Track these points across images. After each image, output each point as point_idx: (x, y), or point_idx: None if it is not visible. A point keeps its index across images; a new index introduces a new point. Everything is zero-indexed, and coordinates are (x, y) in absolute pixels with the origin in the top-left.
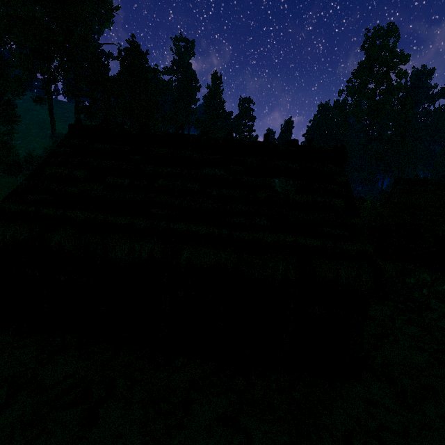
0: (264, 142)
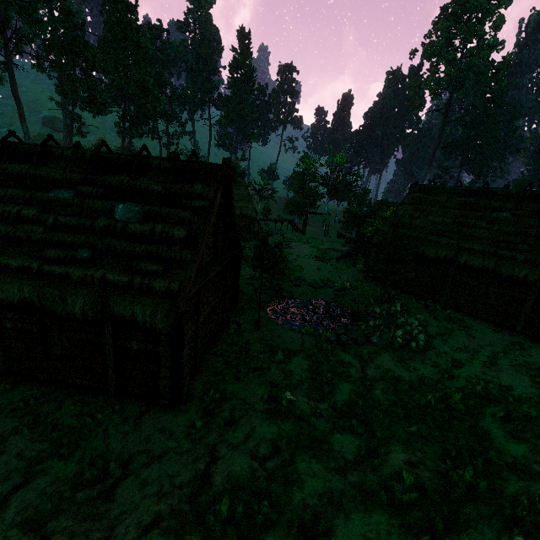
0: (135, 156)
